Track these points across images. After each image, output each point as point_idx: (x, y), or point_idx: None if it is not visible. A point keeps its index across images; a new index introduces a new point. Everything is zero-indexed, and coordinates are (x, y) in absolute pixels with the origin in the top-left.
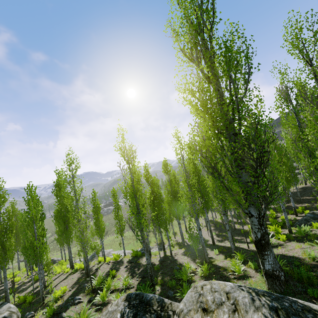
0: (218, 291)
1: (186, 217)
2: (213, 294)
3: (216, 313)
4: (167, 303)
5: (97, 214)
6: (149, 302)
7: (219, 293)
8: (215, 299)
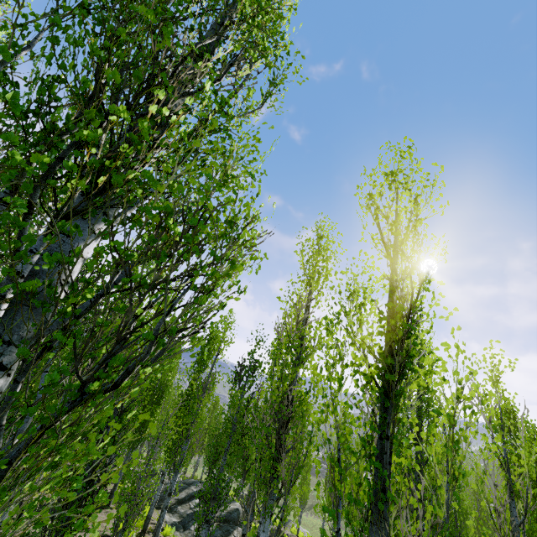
0: None
1: None
2: None
3: None
4: None
5: (306, 472)
6: None
7: None
8: None
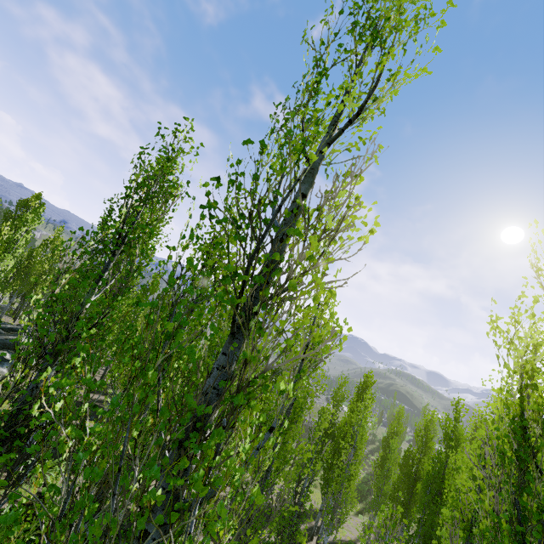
0: None
1: None
2: None
3: None
4: None
5: None
6: None
7: None
8: None
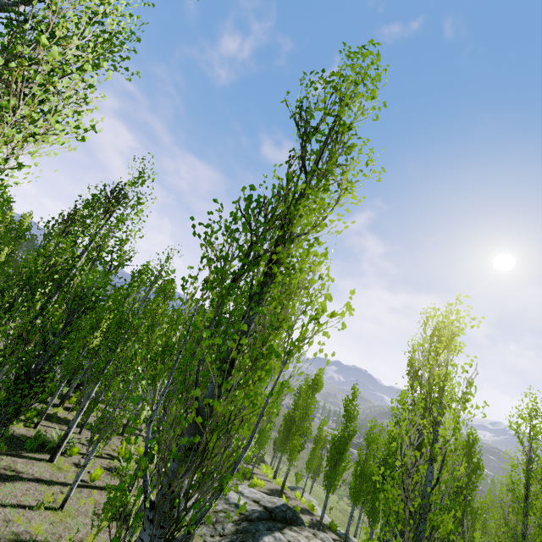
0: (328, 539)
1: None
2: (325, 537)
3: (317, 539)
4: (305, 525)
5: (316, 445)
6: (298, 518)
7: (327, 539)
8: (323, 538)
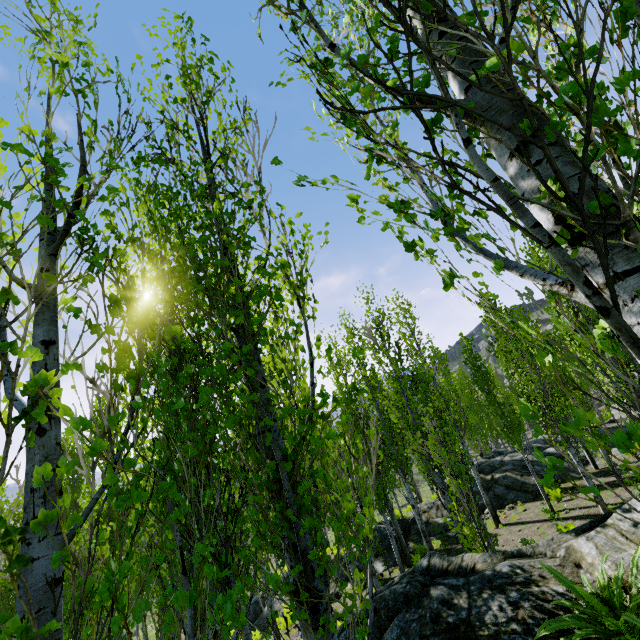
0: None
1: (423, 485)
2: None
3: None
4: None
5: None
6: None
7: None
8: None
